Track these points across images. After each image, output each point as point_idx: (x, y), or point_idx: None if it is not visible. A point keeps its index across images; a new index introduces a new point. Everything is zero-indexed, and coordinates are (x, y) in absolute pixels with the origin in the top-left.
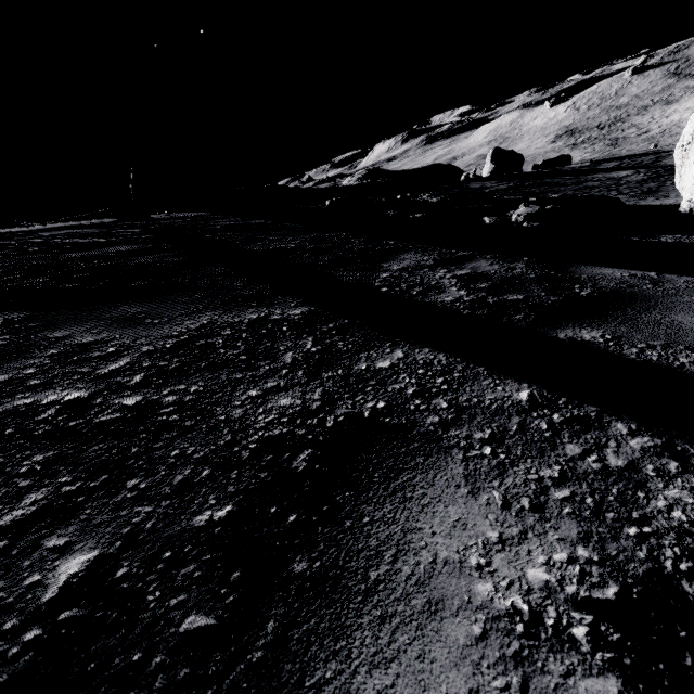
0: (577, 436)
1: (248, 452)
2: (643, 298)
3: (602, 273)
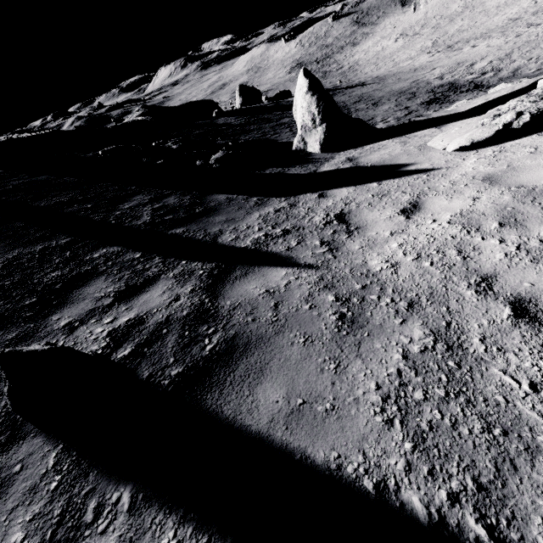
0: (143, 263)
1: (40, 288)
2: (216, 210)
3: (217, 198)
